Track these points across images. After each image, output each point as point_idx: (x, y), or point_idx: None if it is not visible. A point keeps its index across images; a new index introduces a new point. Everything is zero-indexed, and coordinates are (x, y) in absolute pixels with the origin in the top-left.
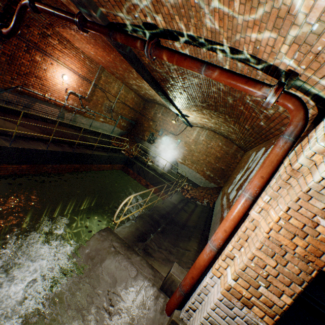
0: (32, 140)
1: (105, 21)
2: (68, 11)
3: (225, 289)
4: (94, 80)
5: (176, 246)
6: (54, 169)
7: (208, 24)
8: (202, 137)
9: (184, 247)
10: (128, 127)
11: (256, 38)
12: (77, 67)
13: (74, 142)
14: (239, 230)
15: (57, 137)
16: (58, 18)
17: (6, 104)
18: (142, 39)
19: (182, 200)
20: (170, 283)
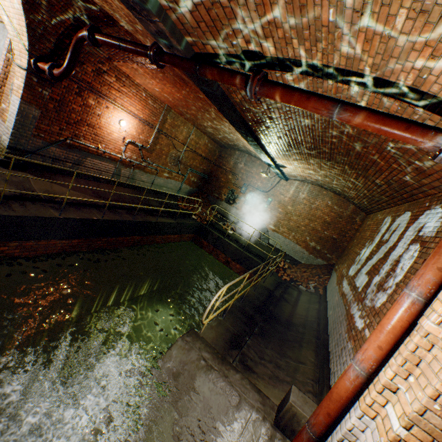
0: (84, 207)
1: (190, 52)
2: (132, 40)
3: (390, 440)
4: (158, 124)
5: (284, 355)
6: (110, 244)
7: (345, 47)
8: (303, 194)
9: (295, 357)
10: (199, 183)
11: (424, 64)
12: (137, 109)
13: (134, 206)
14: (402, 347)
15: (112, 201)
16: (125, 51)
17: (53, 161)
18: (243, 74)
19: (278, 284)
20: (289, 417)
